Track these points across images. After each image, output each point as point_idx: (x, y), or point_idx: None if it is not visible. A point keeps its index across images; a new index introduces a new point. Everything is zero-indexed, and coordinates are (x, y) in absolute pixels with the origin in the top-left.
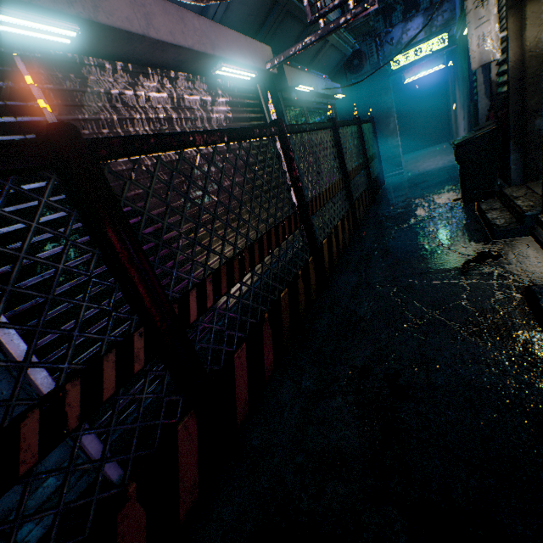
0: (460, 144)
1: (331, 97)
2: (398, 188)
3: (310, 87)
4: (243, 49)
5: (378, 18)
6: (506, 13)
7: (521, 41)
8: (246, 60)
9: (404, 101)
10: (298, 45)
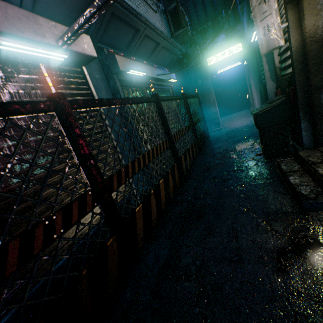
0: (257, 114)
1: (167, 81)
2: (217, 141)
3: (143, 72)
4: (40, 28)
5: (199, 36)
6: (286, 7)
7: (300, 29)
8: (45, 39)
9: (220, 85)
10: (80, 18)
